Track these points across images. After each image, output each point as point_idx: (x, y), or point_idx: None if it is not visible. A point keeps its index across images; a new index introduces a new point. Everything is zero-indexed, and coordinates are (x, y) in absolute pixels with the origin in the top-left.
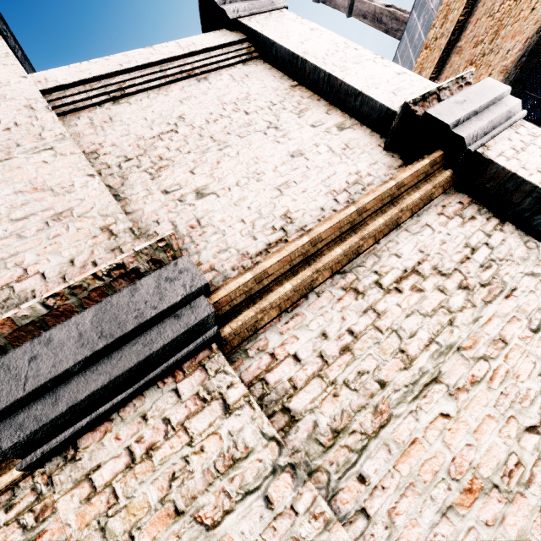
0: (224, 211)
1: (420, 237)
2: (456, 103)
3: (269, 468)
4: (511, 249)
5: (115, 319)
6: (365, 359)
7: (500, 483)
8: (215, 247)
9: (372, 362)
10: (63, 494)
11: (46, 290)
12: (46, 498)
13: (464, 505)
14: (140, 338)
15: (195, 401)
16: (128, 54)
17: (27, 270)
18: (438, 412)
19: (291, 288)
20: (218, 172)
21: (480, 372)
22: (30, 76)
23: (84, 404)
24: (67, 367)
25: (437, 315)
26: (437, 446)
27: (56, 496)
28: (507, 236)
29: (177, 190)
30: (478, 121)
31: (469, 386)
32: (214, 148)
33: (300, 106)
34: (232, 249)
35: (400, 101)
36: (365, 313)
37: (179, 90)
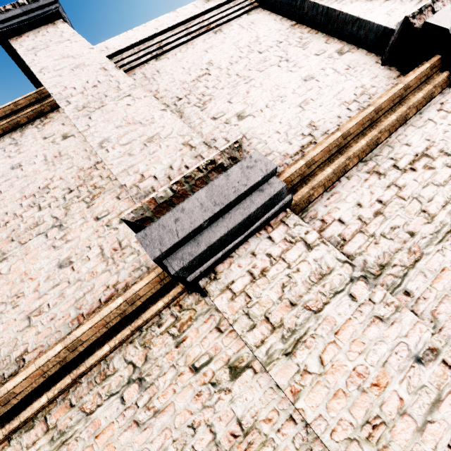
0: (262, 127)
1: (425, 130)
2: None
3: (347, 279)
4: None
5: (221, 194)
6: (395, 219)
7: None
8: (261, 152)
9: (400, 220)
10: (216, 297)
11: (160, 186)
12: (181, 319)
13: None
14: (240, 205)
15: (285, 243)
16: (159, 19)
17: (143, 175)
18: None
19: (331, 171)
20: (249, 99)
21: None
22: (94, 47)
23: (216, 245)
24: (200, 223)
25: (449, 185)
26: None
27: (211, 298)
28: None
29: (222, 116)
30: None
31: None
32: (241, 82)
33: (302, 41)
34: (275, 153)
35: (395, 19)
36: (388, 187)
37: (202, 42)
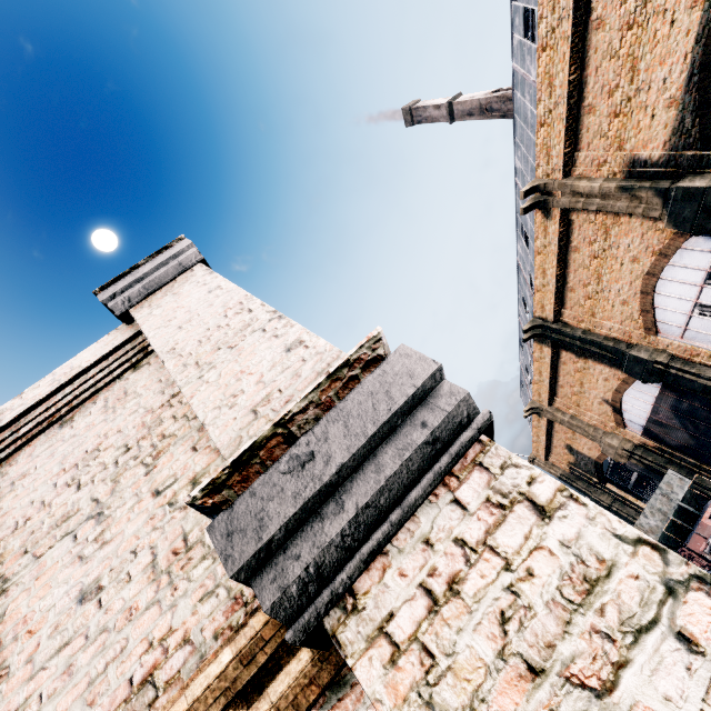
0: None
1: None
2: (288, 473)
3: None
4: None
5: None
6: None
7: None
8: None
9: None
10: None
11: None
12: None
13: None
14: None
15: None
16: None
17: None
18: None
19: None
20: None
21: None
22: None
23: None
24: None
25: None
26: None
27: None
28: None
29: None
30: (329, 519)
31: None
32: None
33: (161, 443)
34: None
35: (255, 433)
36: None
37: (27, 456)
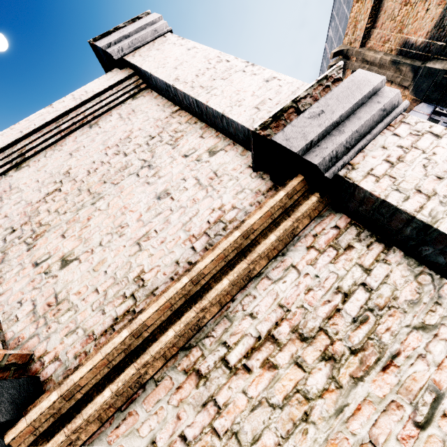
0: (82, 280)
1: (282, 286)
2: (311, 118)
3: None
4: (396, 289)
5: None
6: None
7: None
8: (64, 328)
9: None
10: None
11: None
12: None
13: None
14: None
15: None
16: (30, 118)
17: None
18: None
19: (110, 396)
20: (86, 231)
21: None
22: None
23: None
24: None
25: (290, 406)
26: None
27: None
28: (392, 269)
29: (46, 260)
30: (338, 135)
31: None
32: (88, 202)
33: (176, 135)
34: (80, 330)
35: (262, 116)
36: (204, 407)
37: (72, 141)
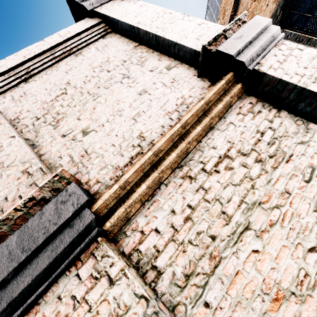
0: (101, 141)
1: (227, 132)
2: (236, 39)
3: None
4: (287, 128)
5: (31, 237)
6: (200, 223)
7: (296, 291)
8: (98, 166)
9: (205, 224)
10: None
11: None
12: None
13: (274, 310)
14: (49, 246)
15: (90, 280)
16: (29, 48)
17: None
18: (251, 250)
19: (146, 187)
20: (95, 115)
21: (275, 217)
22: None
23: (18, 299)
24: (3, 277)
25: (243, 183)
26: (252, 273)
27: None
28: (283, 119)
29: (71, 133)
30: (252, 48)
31: (269, 228)
32: (90, 99)
33: (141, 59)
34: (109, 166)
35: (202, 43)
36: (197, 191)
37: (65, 64)
